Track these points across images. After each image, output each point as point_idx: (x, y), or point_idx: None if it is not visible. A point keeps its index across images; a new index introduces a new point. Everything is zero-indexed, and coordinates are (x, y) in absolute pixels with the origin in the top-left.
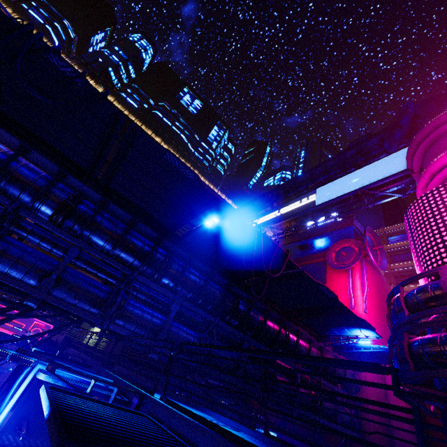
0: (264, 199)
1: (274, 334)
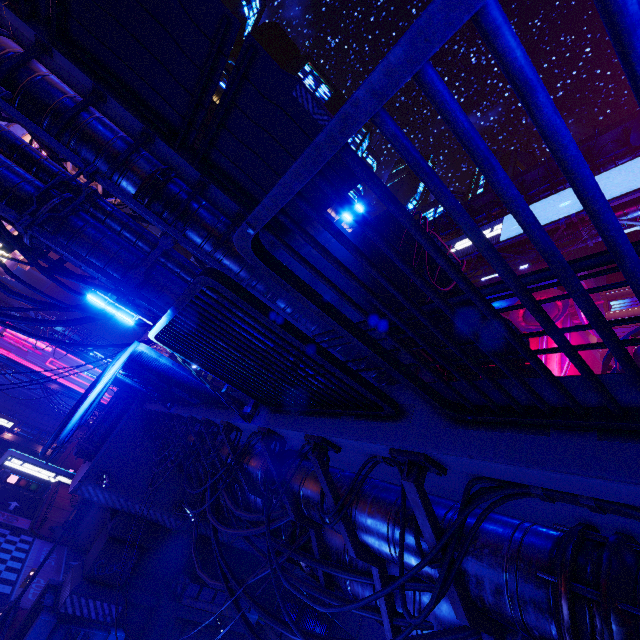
0: None
1: None
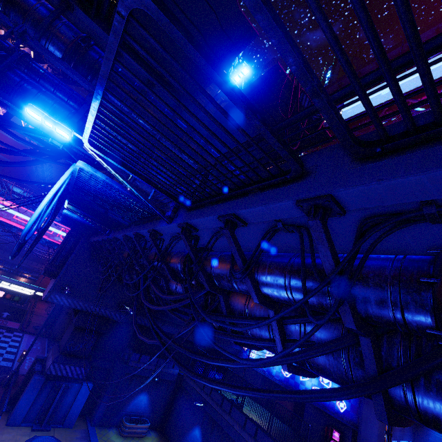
0: None
1: None
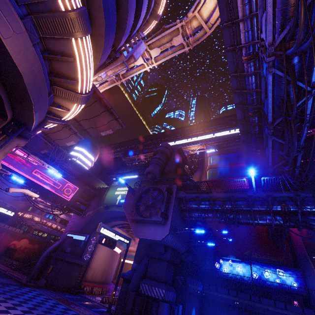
0: (200, 126)
1: None
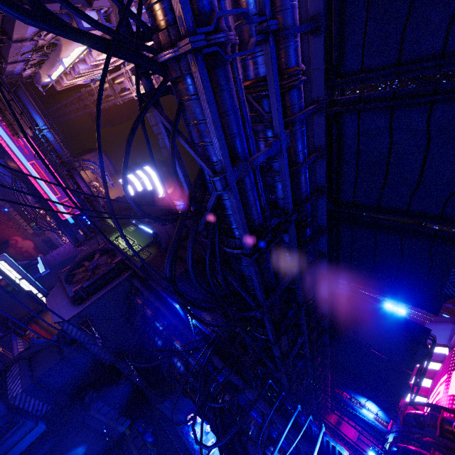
0: None
1: (317, 374)
